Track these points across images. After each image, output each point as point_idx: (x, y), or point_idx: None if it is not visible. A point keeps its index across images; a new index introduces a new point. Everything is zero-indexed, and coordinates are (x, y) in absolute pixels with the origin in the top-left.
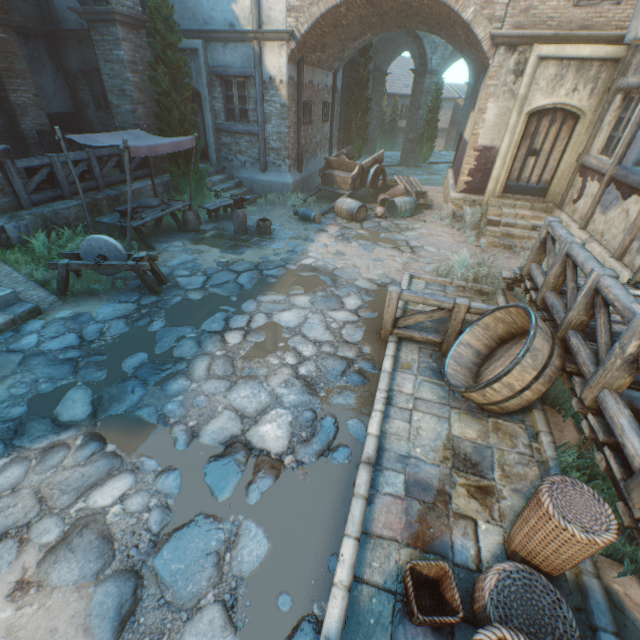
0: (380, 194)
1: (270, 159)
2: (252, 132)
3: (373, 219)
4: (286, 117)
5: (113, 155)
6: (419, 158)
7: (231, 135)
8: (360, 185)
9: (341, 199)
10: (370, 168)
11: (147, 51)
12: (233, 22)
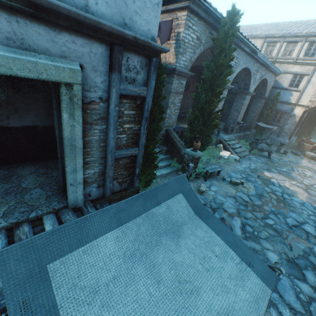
0: None
1: (282, 134)
2: (279, 126)
3: None
4: (294, 125)
5: (247, 125)
6: None
7: (270, 125)
8: (313, 149)
9: (308, 152)
10: None
11: (263, 104)
12: (288, 100)
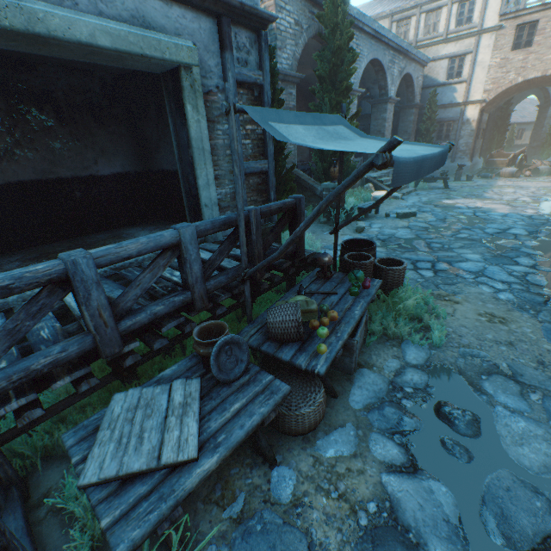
0: (523, 169)
1: (457, 156)
2: None
3: (523, 177)
4: (472, 135)
5: None
6: (541, 157)
7: None
8: (510, 165)
9: (504, 168)
10: (517, 156)
11: (416, 116)
12: (452, 100)
